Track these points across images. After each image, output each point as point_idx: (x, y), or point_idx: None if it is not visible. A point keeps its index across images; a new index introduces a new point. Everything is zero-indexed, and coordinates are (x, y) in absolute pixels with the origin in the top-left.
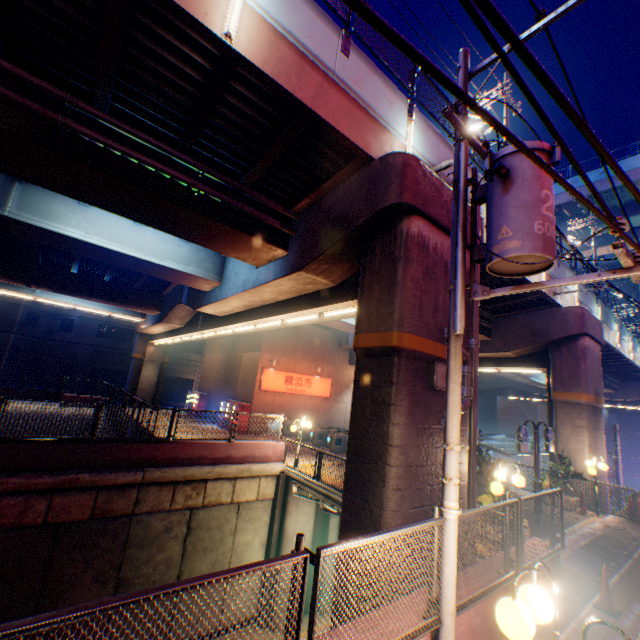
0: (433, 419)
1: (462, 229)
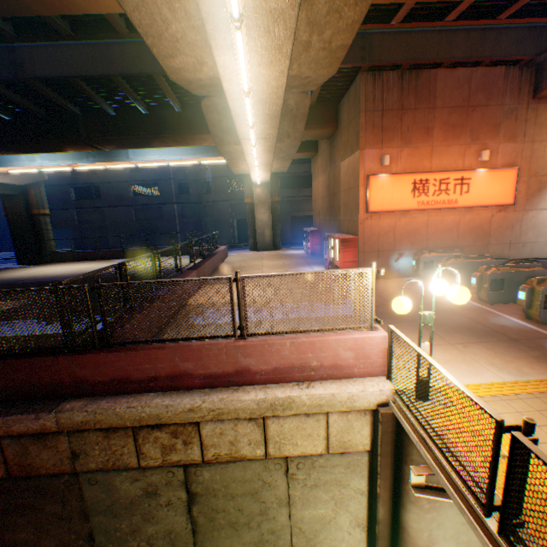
0: None
1: None
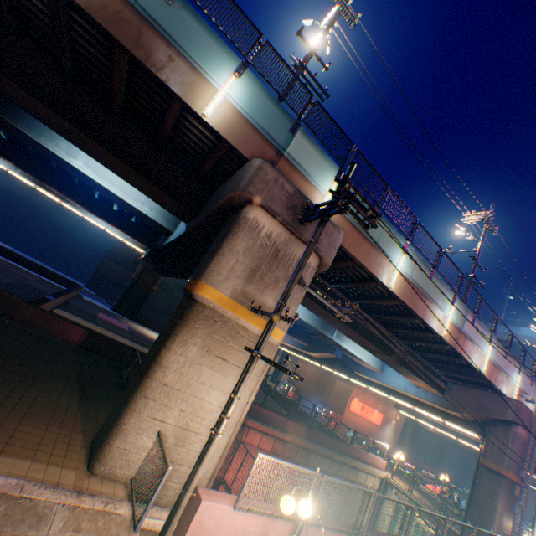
0: (509, 505)
1: None
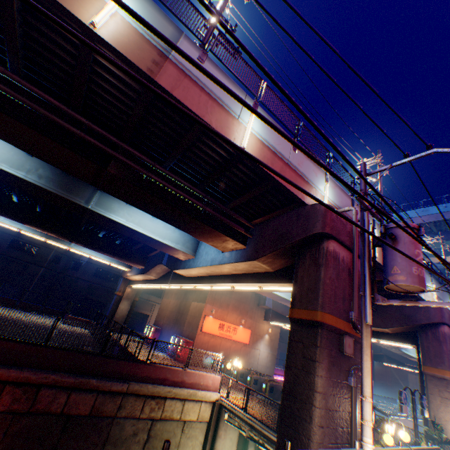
0: (342, 375)
1: (367, 260)
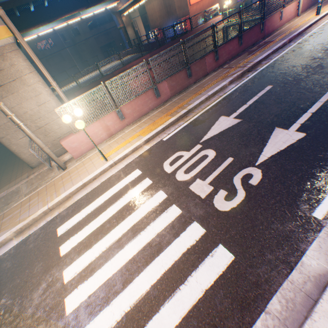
0: None
1: None
